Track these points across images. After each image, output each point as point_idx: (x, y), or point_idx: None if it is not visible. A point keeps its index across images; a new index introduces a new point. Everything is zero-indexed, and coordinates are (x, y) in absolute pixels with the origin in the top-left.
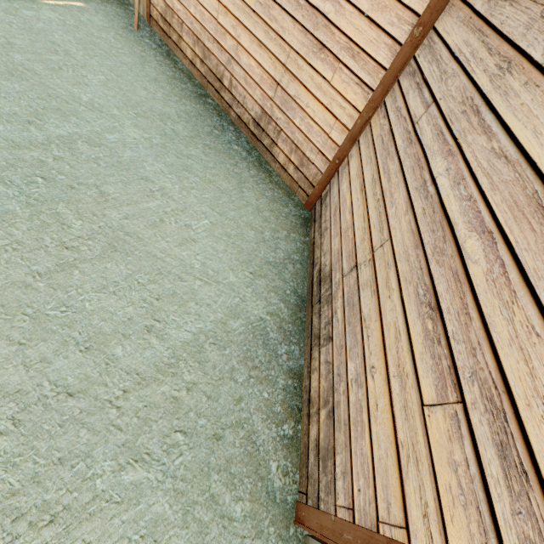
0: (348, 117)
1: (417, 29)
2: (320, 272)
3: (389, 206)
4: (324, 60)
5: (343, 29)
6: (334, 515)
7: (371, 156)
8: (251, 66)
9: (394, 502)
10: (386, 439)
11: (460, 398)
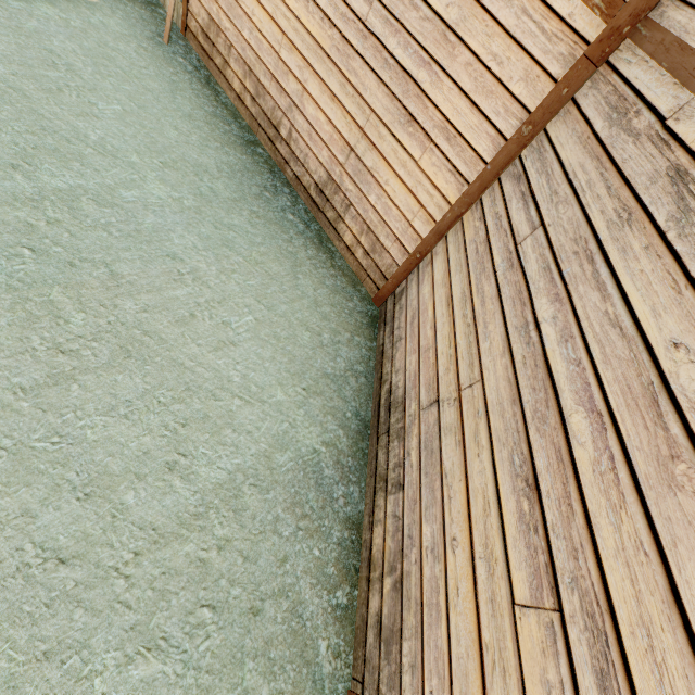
0: (436, 207)
1: (526, 127)
2: (391, 394)
3: (482, 339)
4: (412, 135)
5: (439, 105)
6: None
7: (461, 264)
8: (318, 120)
9: None
10: (467, 634)
11: (557, 605)
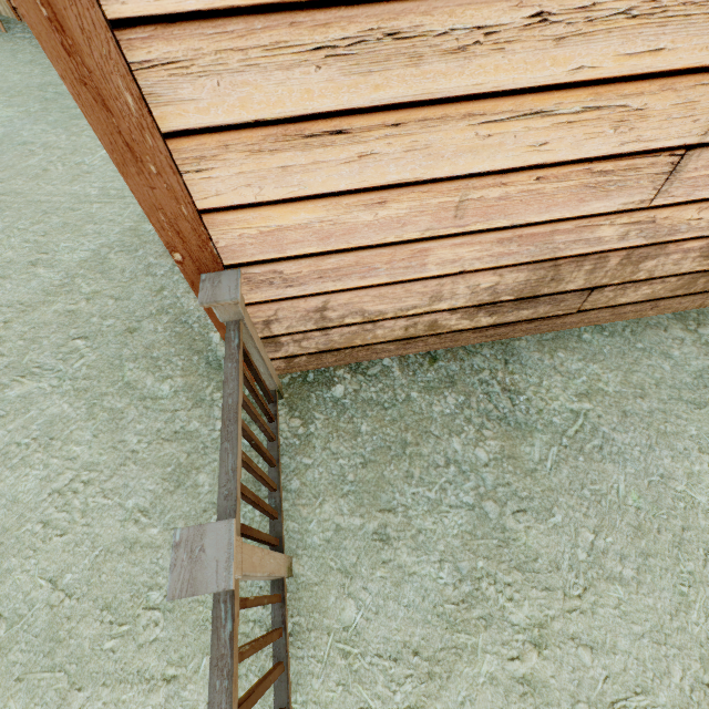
0: None
1: None
2: None
3: None
4: None
5: None
6: None
7: None
8: None
9: None
10: None
11: None
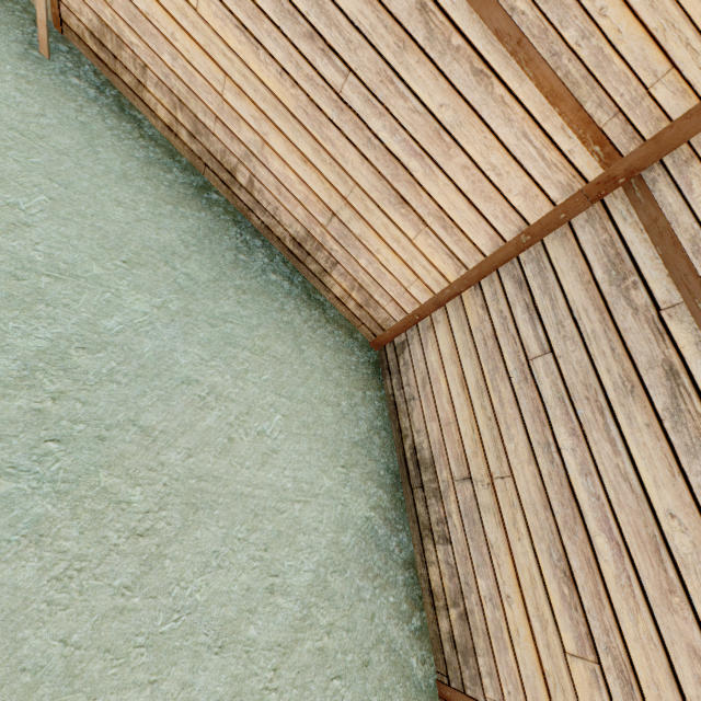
0: (434, 281)
1: (525, 236)
2: (416, 452)
3: (507, 439)
4: (405, 216)
5: (434, 196)
6: None
7: (470, 349)
8: (288, 178)
9: None
10: (531, 663)
11: (597, 660)
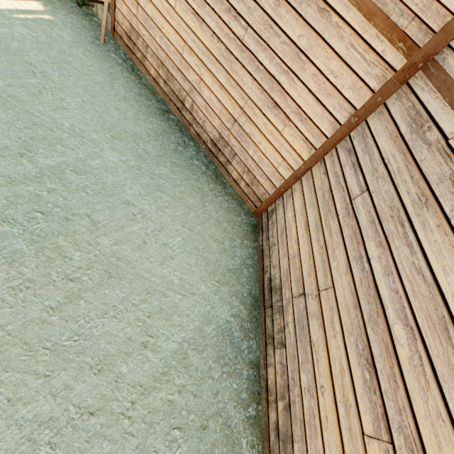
0: (294, 161)
1: (354, 118)
2: (271, 281)
3: (332, 259)
4: (277, 115)
5: (295, 98)
6: None
7: (313, 203)
8: (211, 100)
9: None
10: (335, 446)
11: (390, 440)
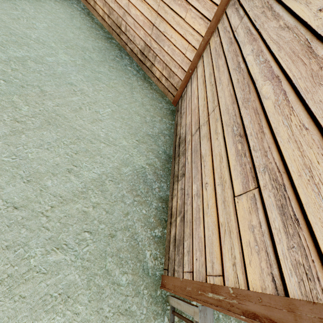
0: (196, 41)
1: None
2: (180, 138)
3: (218, 86)
4: (180, 5)
5: None
6: (182, 278)
7: (209, 62)
8: (137, 15)
9: (216, 261)
10: (212, 224)
11: (256, 185)
